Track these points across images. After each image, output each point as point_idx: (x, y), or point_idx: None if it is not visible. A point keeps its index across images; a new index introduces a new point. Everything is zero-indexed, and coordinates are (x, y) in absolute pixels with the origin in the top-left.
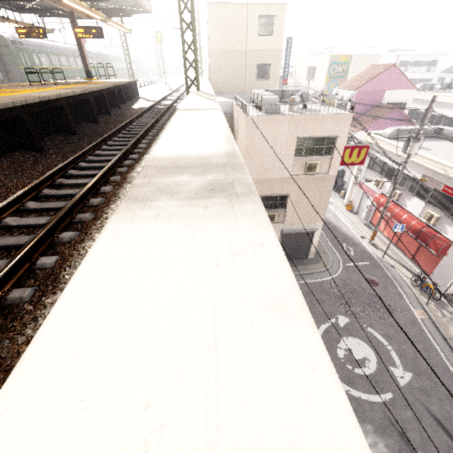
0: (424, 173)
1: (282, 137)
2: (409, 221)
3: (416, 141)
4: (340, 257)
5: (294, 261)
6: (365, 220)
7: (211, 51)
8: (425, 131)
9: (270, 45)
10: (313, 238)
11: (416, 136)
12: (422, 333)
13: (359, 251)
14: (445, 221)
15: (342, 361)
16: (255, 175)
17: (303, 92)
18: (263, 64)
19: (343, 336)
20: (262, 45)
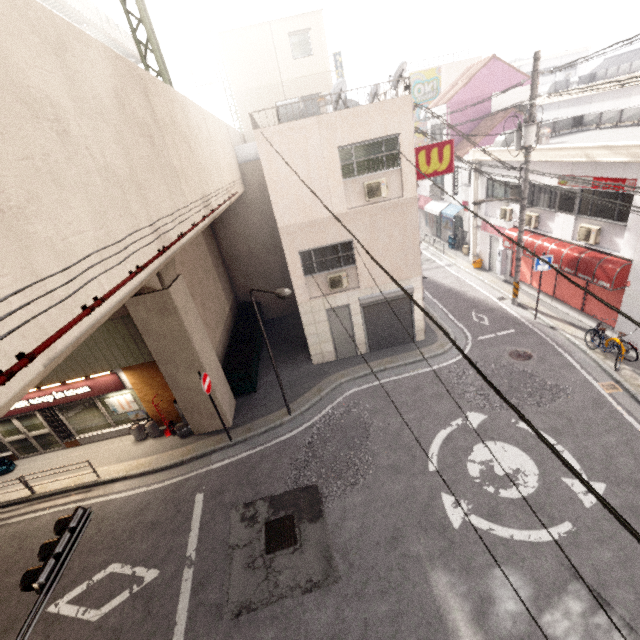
0: (560, 172)
1: (315, 152)
2: (559, 250)
3: (529, 125)
4: (468, 330)
5: (395, 348)
6: (503, 275)
7: (235, 93)
8: (556, 125)
9: (312, 69)
10: (413, 306)
11: (529, 118)
12: (615, 416)
13: (498, 317)
14: (611, 233)
15: (477, 481)
16: (293, 219)
17: (340, 91)
18: (309, 95)
19: (477, 442)
20: (301, 71)
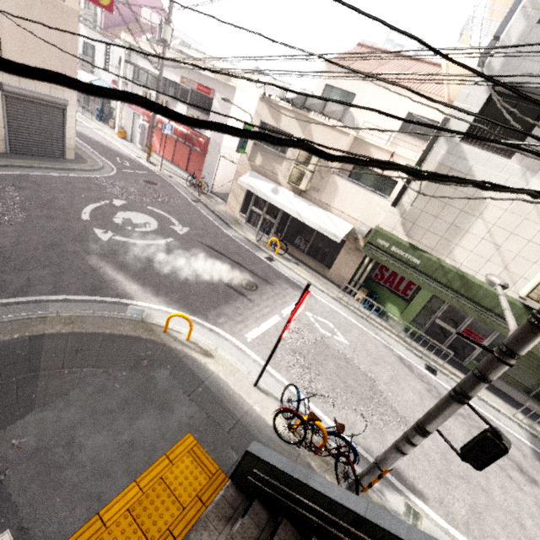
0: (182, 74)
1: None
2: (177, 127)
3: (167, 24)
4: (114, 165)
5: (43, 158)
6: (141, 145)
7: None
8: (182, 54)
9: None
10: (66, 121)
11: (167, 20)
12: (196, 210)
13: (137, 165)
14: None
15: (121, 225)
16: None
17: None
18: None
19: (121, 211)
20: None
